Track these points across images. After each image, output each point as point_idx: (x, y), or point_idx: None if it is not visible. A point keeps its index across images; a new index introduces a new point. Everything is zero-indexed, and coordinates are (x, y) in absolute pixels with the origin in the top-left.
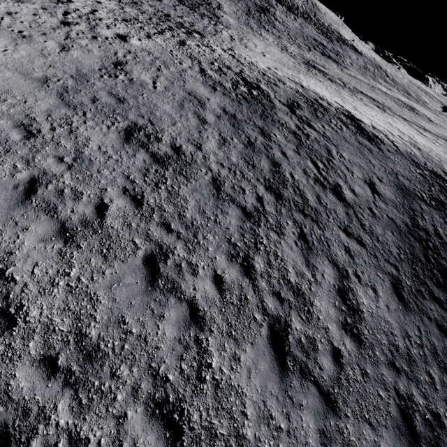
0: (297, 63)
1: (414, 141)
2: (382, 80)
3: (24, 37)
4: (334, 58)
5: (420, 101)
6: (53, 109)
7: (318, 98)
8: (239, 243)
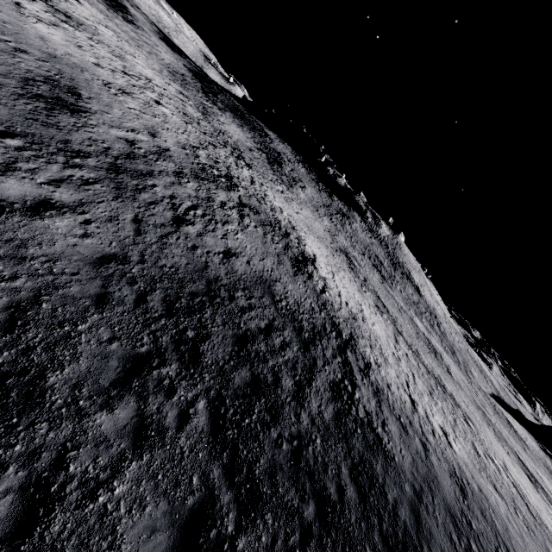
0: (331, 242)
1: (363, 319)
2: (427, 322)
3: (80, 47)
4: (384, 275)
5: (463, 366)
6: (28, 46)
7: (294, 236)
8: (21, 131)
